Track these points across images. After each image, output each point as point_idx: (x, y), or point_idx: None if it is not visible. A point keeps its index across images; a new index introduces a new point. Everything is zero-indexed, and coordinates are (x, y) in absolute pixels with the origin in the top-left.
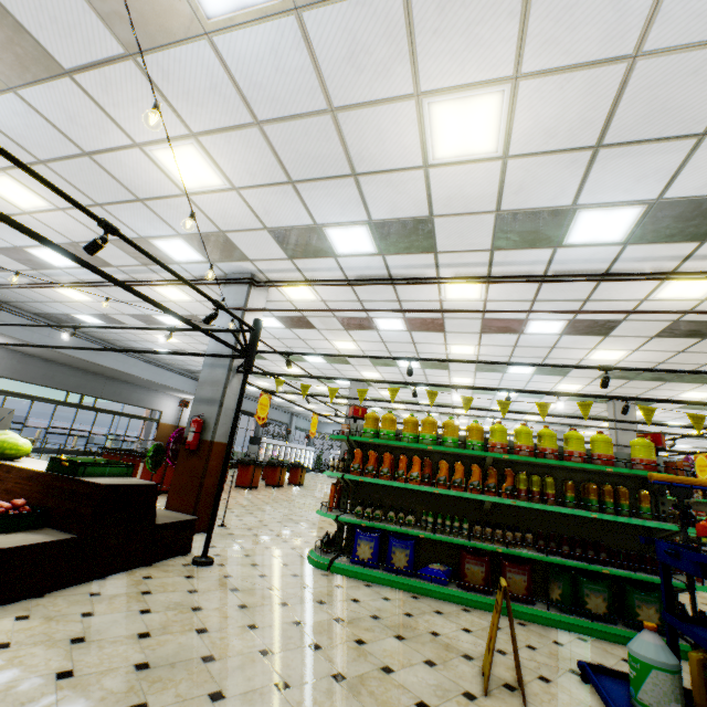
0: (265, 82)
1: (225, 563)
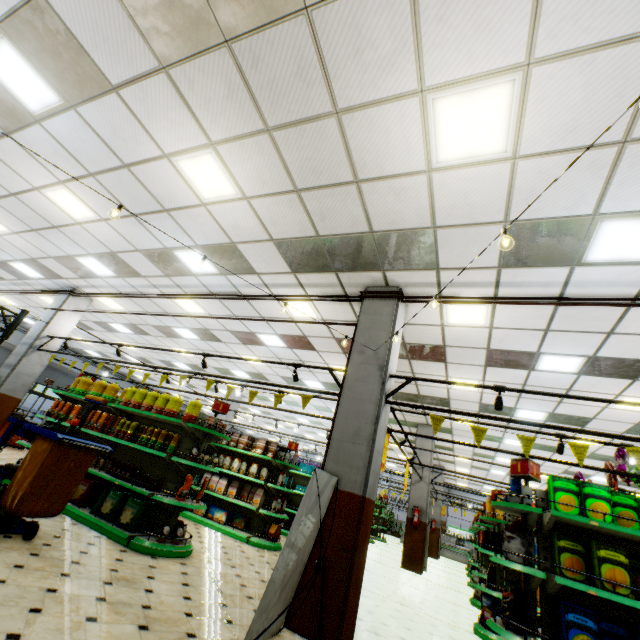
0: None
1: None
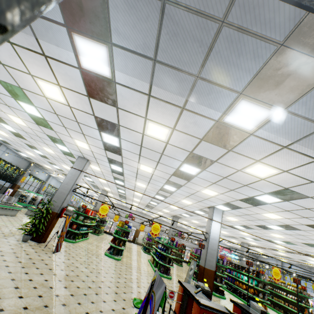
0: None
1: None
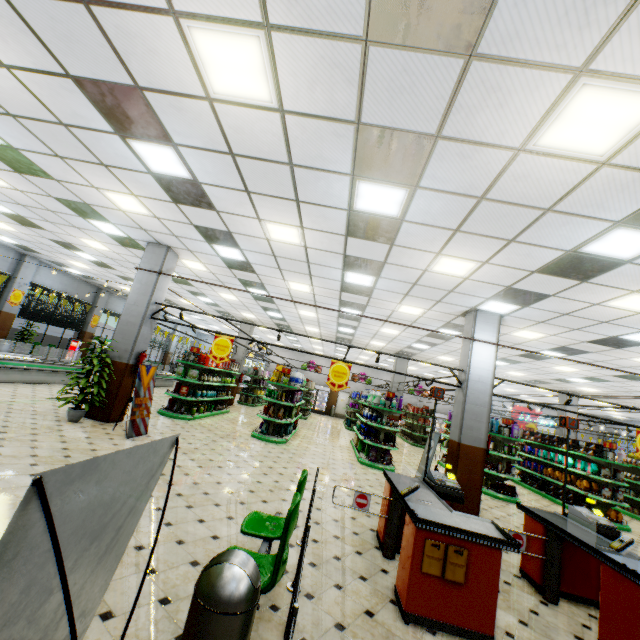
0: None
1: None
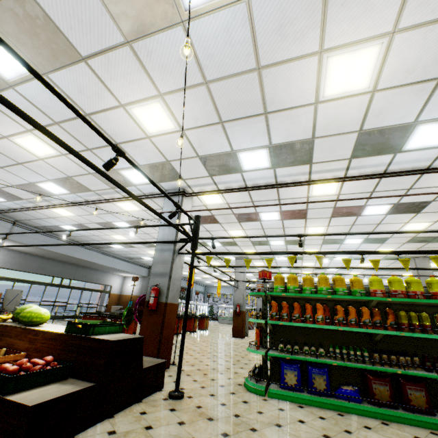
0: (216, 52)
1: (192, 395)
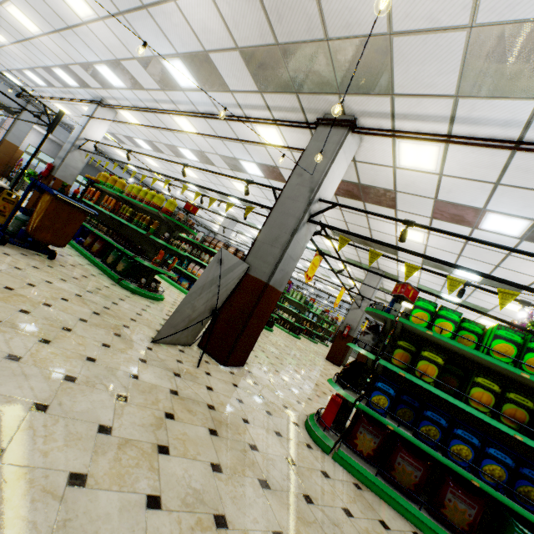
0: None
1: None
